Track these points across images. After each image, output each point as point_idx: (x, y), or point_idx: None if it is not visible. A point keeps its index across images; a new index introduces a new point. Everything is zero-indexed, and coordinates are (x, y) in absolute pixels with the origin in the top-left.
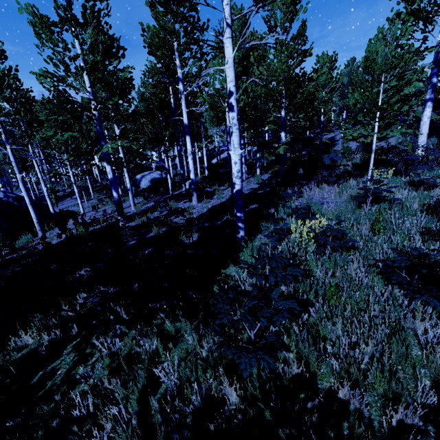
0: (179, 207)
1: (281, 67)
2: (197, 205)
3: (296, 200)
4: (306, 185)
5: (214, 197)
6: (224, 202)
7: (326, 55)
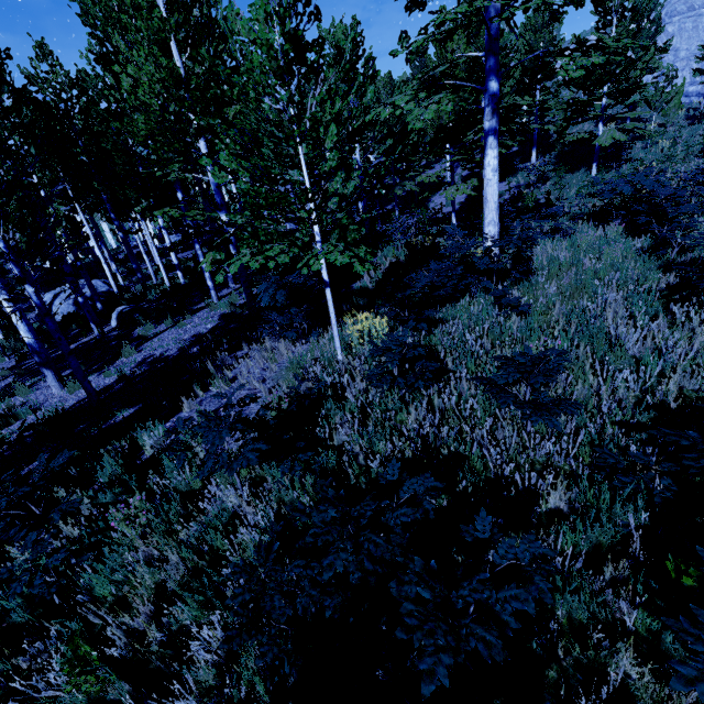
0: (25, 401)
1: (146, 67)
2: (57, 396)
3: (194, 403)
4: (261, 342)
5: (111, 366)
6: (102, 390)
7: (340, 24)
